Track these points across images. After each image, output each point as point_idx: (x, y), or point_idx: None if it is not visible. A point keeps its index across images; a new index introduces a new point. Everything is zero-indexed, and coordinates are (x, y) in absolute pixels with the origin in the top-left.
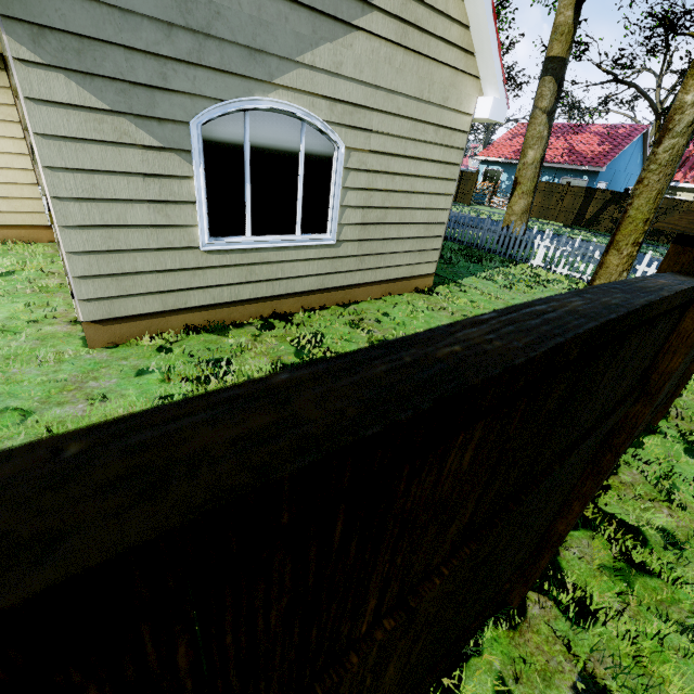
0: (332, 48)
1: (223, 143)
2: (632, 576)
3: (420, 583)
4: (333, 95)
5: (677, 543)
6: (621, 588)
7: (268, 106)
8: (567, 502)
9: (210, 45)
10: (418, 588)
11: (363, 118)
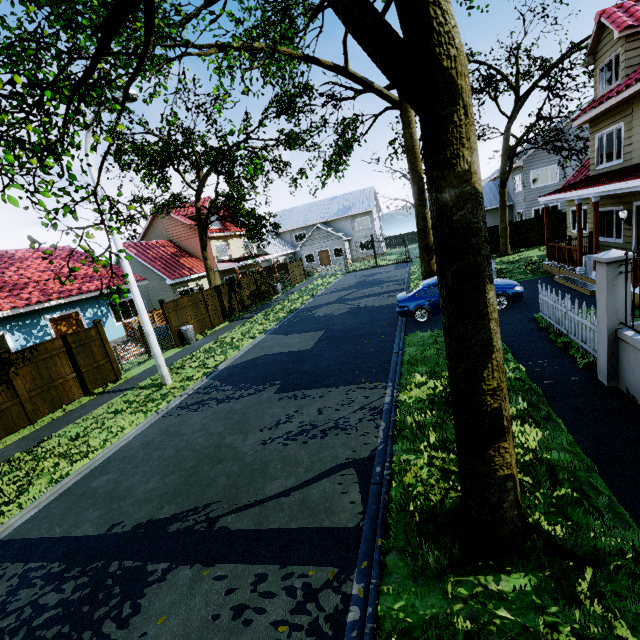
0: None
1: None
2: None
3: None
4: None
5: None
6: None
7: None
8: None
9: None
10: None
11: None
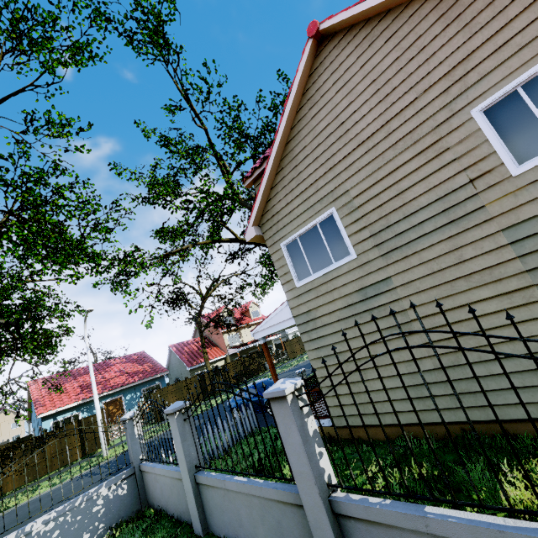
0: None
1: None
2: None
3: None
4: None
5: None
6: None
7: None
8: None
9: None
10: None
11: None
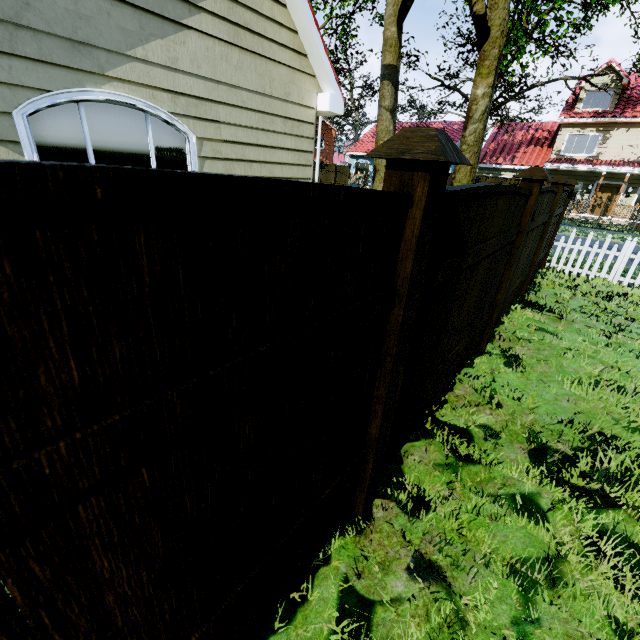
0: (164, 44)
1: (59, 134)
2: (460, 467)
3: (36, 448)
4: (174, 89)
5: (494, 434)
6: (451, 478)
7: (103, 98)
8: (372, 408)
9: (24, 35)
10: (34, 453)
11: (210, 110)
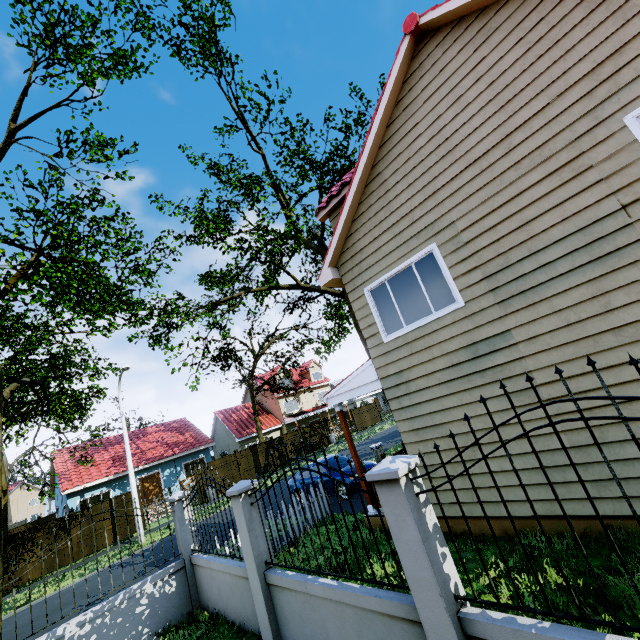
0: None
1: None
2: None
3: None
4: None
5: None
6: None
7: None
8: None
9: None
10: None
11: None
